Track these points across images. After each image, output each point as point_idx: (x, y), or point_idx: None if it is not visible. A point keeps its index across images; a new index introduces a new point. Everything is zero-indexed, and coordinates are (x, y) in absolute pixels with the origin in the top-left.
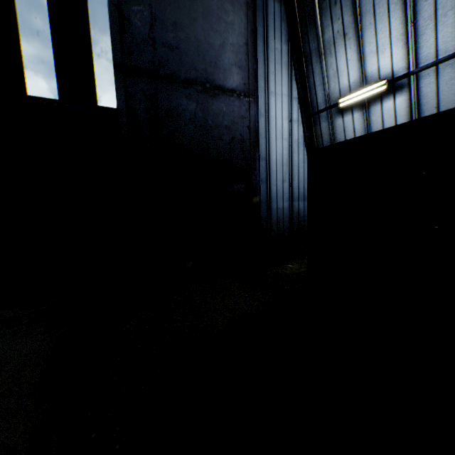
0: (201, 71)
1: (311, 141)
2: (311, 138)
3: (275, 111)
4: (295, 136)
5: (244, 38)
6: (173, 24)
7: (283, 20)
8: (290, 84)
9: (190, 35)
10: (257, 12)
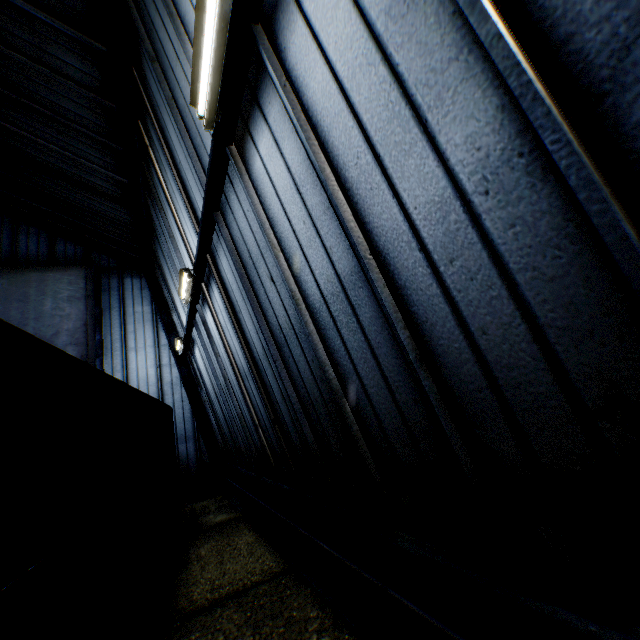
0: None
1: (191, 378)
2: (191, 375)
3: (137, 363)
4: (167, 378)
5: (84, 320)
6: None
7: (144, 288)
8: (157, 335)
9: None
10: (111, 292)
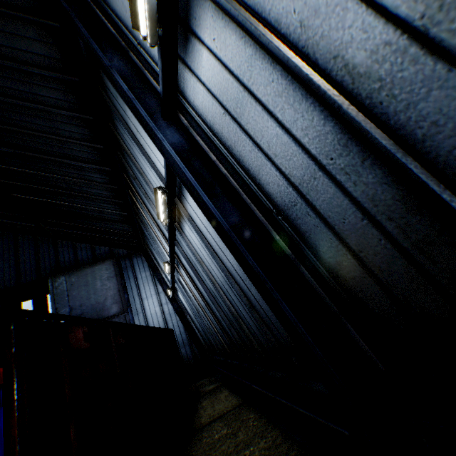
0: (96, 316)
1: (180, 308)
2: (179, 306)
3: (149, 306)
4: (166, 311)
5: (117, 288)
6: (81, 305)
7: (144, 262)
8: (156, 287)
9: (89, 305)
10: (127, 269)
